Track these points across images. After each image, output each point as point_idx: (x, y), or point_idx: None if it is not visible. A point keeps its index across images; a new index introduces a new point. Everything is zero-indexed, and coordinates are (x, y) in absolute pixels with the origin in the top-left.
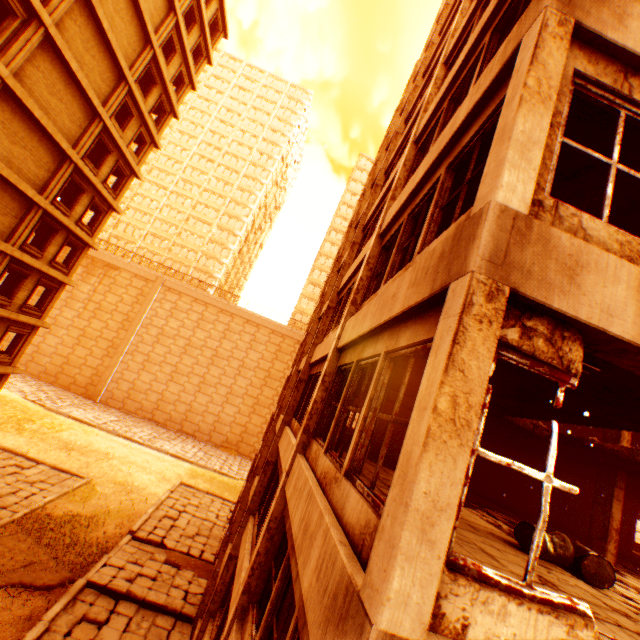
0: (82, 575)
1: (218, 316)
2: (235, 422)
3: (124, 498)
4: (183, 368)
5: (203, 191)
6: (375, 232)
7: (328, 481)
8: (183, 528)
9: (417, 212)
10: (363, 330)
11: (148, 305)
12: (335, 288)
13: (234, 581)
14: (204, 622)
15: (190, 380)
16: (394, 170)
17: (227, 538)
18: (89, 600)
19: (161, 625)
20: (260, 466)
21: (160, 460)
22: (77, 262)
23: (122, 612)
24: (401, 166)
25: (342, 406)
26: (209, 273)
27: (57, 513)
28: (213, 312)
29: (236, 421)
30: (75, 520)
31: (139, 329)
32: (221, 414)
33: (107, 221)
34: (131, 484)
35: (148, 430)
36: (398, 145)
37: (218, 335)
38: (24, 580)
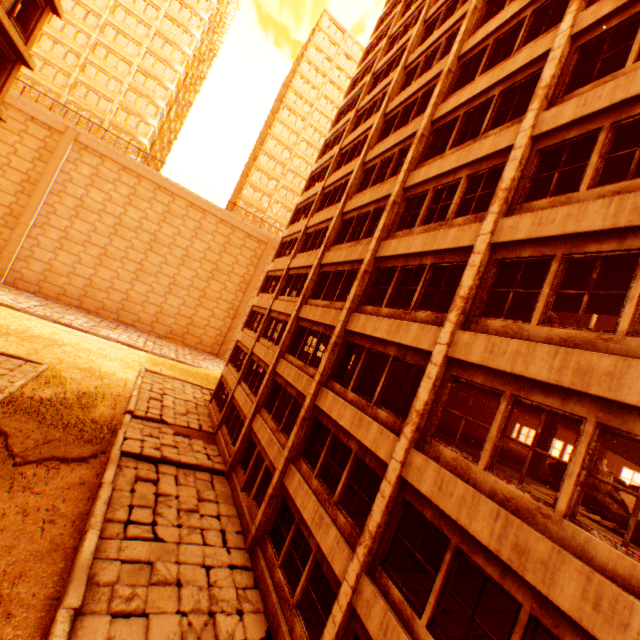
0: (107, 448)
1: (155, 194)
2: (180, 314)
3: (97, 383)
4: (114, 252)
5: (115, 6)
6: (523, 132)
7: (581, 342)
8: (173, 408)
9: (630, 123)
10: (587, 228)
11: (57, 165)
12: (401, 183)
13: (350, 431)
14: (284, 467)
15: (125, 266)
16: (512, 61)
17: (254, 410)
18: (132, 466)
19: (203, 479)
20: (283, 351)
21: (115, 348)
22: (6, 83)
23: (166, 472)
24: (556, 62)
25: (550, 291)
26: (132, 135)
27: (38, 397)
28: (149, 188)
29: (181, 313)
30: (65, 403)
31: (48, 196)
32: (164, 305)
33: (43, 25)
34: (98, 371)
35: (83, 318)
36: (492, 27)
37: (156, 217)
38: (55, 455)
